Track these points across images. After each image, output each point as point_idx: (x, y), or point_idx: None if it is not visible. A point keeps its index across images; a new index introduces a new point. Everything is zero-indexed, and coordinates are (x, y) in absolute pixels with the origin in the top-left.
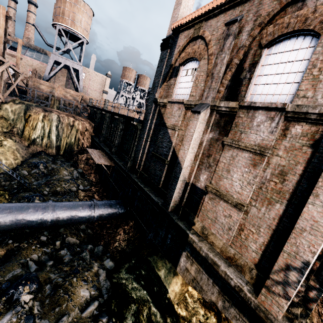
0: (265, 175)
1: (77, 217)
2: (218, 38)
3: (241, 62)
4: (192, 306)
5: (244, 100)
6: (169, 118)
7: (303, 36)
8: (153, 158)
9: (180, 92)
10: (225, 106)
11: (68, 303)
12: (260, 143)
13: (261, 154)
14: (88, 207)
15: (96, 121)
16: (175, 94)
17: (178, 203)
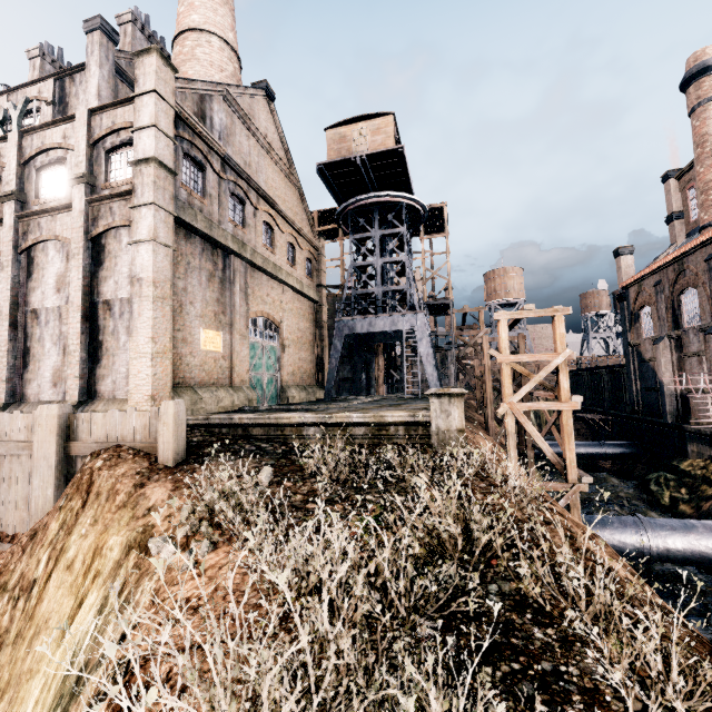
0: (708, 366)
1: (590, 451)
2: (654, 292)
3: (672, 305)
4: (696, 464)
5: (683, 327)
6: (645, 354)
7: (693, 288)
8: (646, 392)
9: (647, 331)
10: (673, 334)
11: (604, 480)
12: (697, 350)
13: (699, 356)
14: (597, 444)
15: (571, 386)
16: (644, 333)
17: (677, 415)
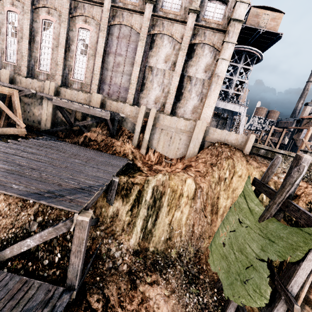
0: None
1: None
2: None
3: None
4: None
5: None
6: (298, 144)
7: None
8: None
9: (303, 136)
10: None
11: None
12: None
13: None
14: None
15: None
16: (301, 137)
17: None
